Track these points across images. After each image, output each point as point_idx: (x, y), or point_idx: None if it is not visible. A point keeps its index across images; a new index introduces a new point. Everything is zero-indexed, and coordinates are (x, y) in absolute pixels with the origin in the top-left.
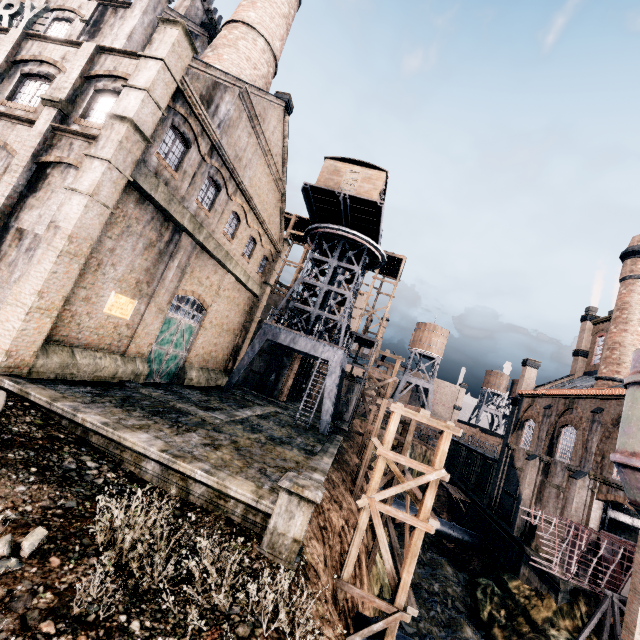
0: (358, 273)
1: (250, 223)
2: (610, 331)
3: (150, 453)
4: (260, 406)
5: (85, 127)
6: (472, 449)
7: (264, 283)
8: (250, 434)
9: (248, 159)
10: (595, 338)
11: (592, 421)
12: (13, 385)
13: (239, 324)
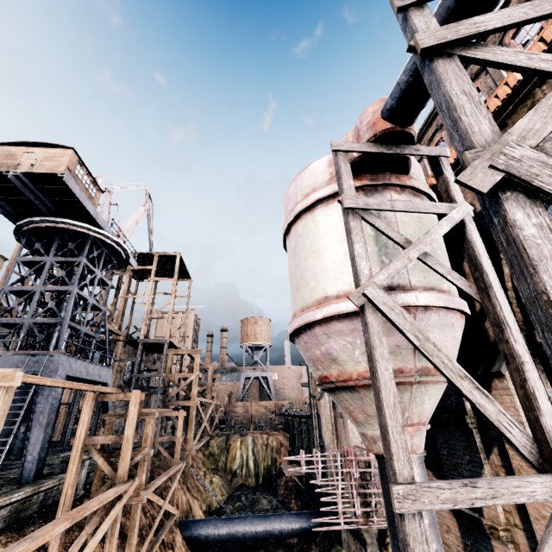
0: (84, 264)
1: None
2: None
3: None
4: None
5: None
6: (294, 415)
7: None
8: None
9: None
10: None
11: None
12: None
13: None
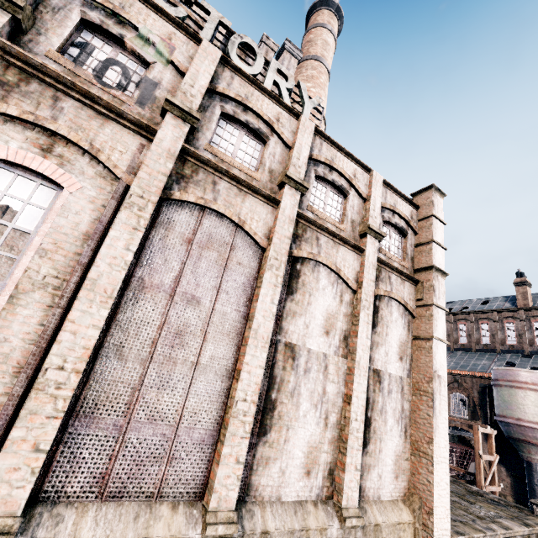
0: None
1: None
2: None
3: (525, 532)
4: None
5: (388, 258)
6: None
7: None
8: None
9: None
10: None
11: None
12: (464, 537)
13: None
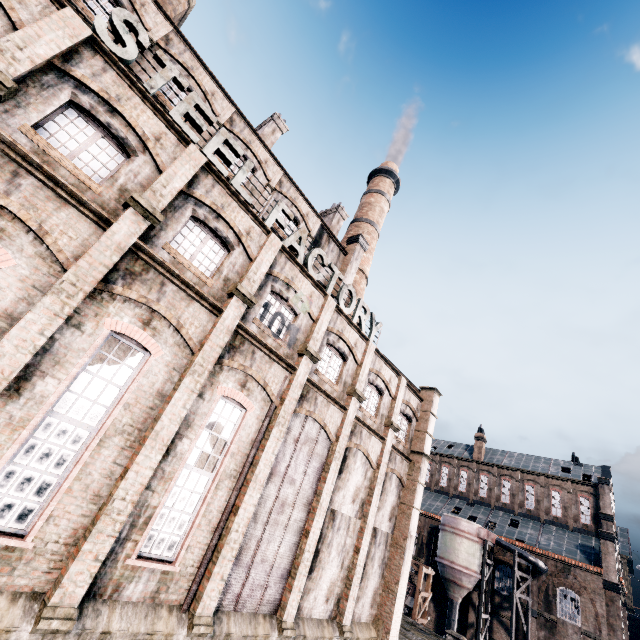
0: None
1: None
2: None
3: None
4: None
5: (397, 442)
6: None
7: None
8: None
9: None
10: None
11: None
12: None
13: None
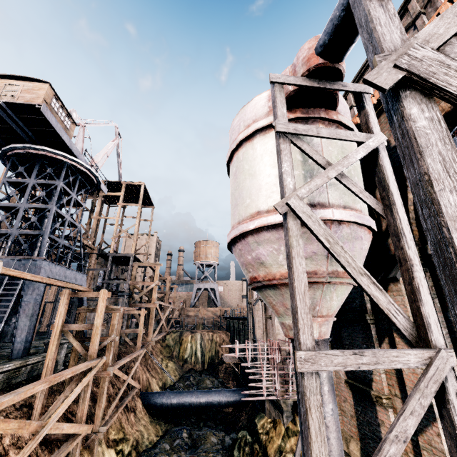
0: (61, 186)
1: None
2: None
3: None
4: None
5: None
6: (234, 318)
7: None
8: None
9: None
10: None
11: None
12: None
13: None
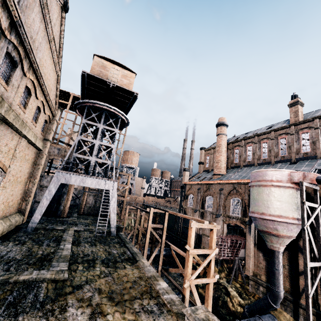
0: (117, 133)
1: (38, 96)
2: (216, 155)
3: None
4: (65, 232)
5: None
6: None
7: (45, 140)
8: (94, 270)
9: (39, 42)
10: (206, 157)
11: (220, 193)
12: None
13: (28, 173)
